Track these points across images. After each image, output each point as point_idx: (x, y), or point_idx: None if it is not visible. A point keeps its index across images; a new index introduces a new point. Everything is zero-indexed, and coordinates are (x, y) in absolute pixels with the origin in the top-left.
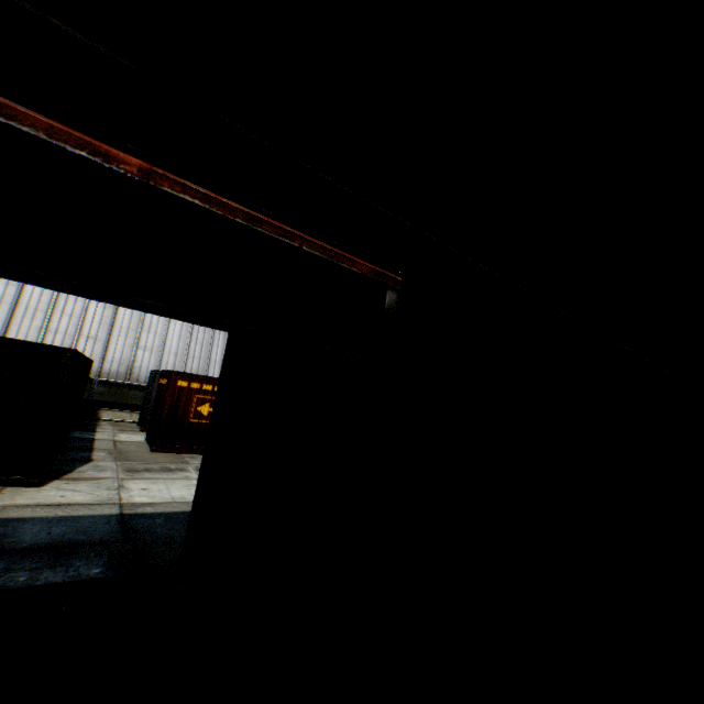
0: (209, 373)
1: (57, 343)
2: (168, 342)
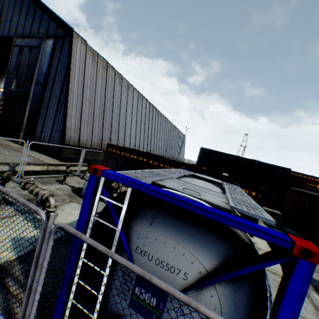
0: (140, 146)
1: (106, 135)
2: (131, 133)
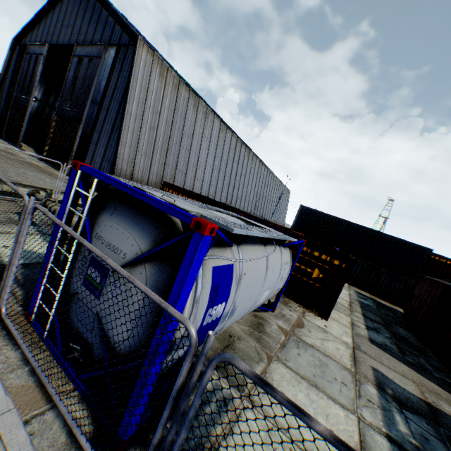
0: (215, 195)
1: (168, 173)
2: (205, 175)
